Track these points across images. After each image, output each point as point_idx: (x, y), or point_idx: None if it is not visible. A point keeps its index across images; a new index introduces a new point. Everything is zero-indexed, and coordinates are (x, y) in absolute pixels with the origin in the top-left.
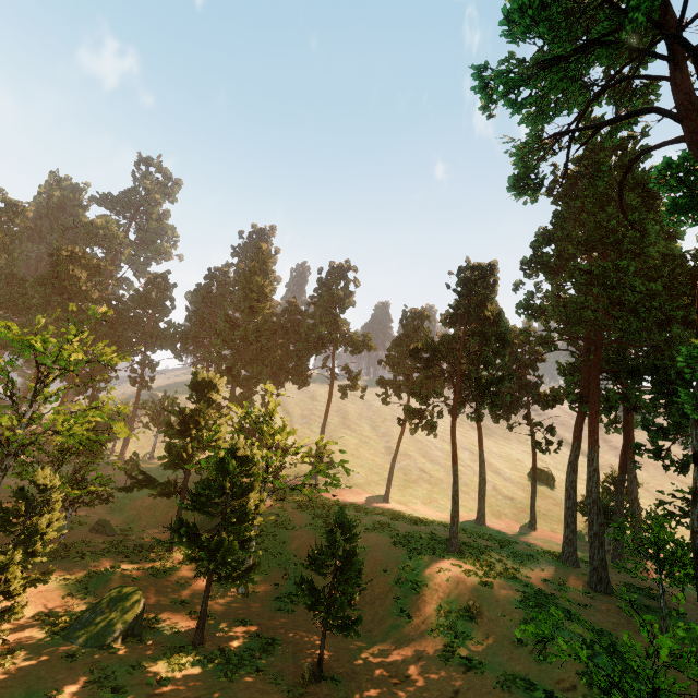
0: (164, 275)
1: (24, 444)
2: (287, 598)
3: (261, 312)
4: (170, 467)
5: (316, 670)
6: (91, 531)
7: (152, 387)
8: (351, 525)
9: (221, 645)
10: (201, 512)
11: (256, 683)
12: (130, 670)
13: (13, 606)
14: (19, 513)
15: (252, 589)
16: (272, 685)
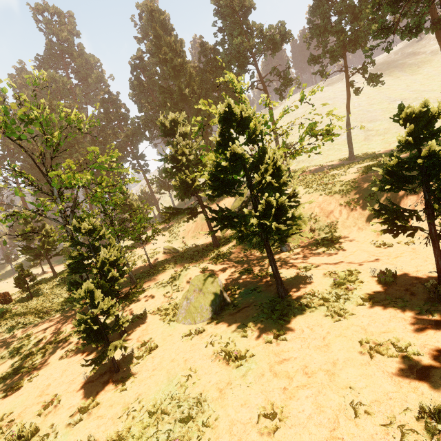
0: (106, 89)
1: (63, 212)
2: (325, 241)
3: (182, 68)
4: (184, 195)
5: (440, 282)
6: (163, 255)
7: (149, 170)
8: (440, 108)
9: (305, 290)
10: (227, 193)
11: (377, 313)
12: (242, 334)
13: (118, 320)
14: (83, 255)
15: (292, 246)
16: (397, 310)
